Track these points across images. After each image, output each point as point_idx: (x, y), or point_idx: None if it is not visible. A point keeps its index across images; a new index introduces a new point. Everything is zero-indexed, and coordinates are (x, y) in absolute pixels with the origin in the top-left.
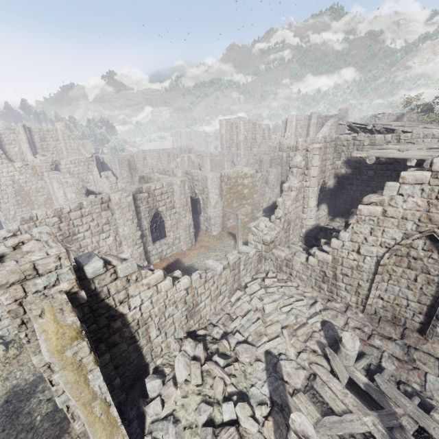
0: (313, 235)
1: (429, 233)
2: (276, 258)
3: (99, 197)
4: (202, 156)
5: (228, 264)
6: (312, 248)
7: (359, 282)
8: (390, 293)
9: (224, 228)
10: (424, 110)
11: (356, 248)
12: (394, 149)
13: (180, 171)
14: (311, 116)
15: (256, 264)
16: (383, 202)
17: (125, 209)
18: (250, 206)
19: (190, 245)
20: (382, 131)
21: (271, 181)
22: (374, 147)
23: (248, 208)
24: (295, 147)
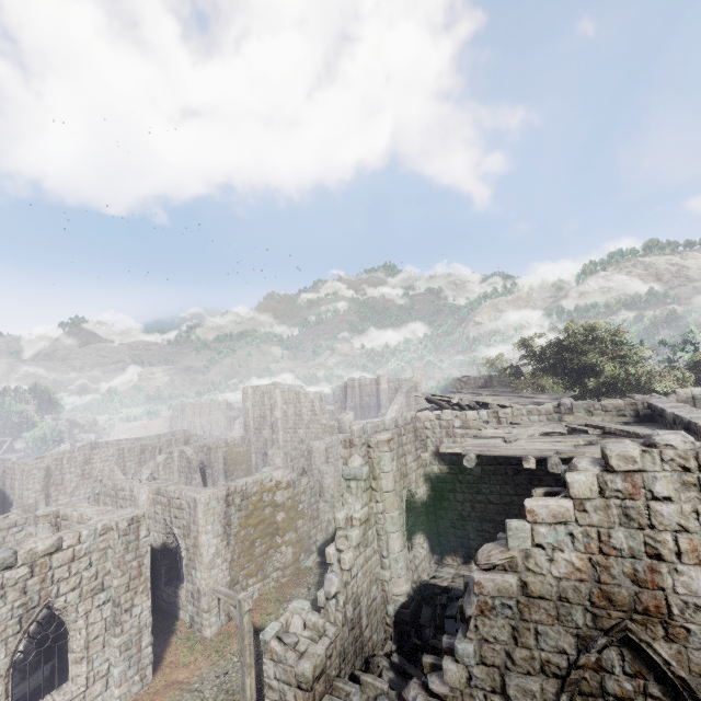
0: (410, 618)
1: (621, 632)
2: None
3: None
4: (209, 447)
5: None
6: (409, 684)
7: None
8: None
9: None
10: (513, 372)
11: (498, 683)
12: (498, 438)
13: (146, 490)
14: (379, 379)
15: None
16: (514, 562)
17: None
18: (291, 547)
19: (137, 687)
20: (473, 405)
21: (328, 488)
22: (468, 433)
23: (287, 551)
24: (348, 440)
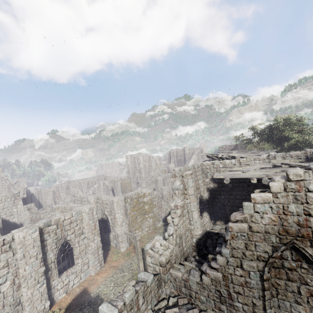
0: (202, 243)
1: (291, 244)
2: (174, 278)
3: (1, 239)
4: (114, 181)
5: (123, 305)
6: (203, 265)
7: (252, 300)
8: (284, 310)
9: (131, 243)
10: (247, 142)
11: (239, 264)
12: (239, 171)
13: (93, 198)
14: (185, 149)
15: (156, 290)
16: (246, 219)
17: (29, 246)
18: (152, 219)
19: (99, 268)
20: (228, 157)
21: (165, 196)
22: (226, 169)
23: (150, 220)
24: (174, 174)
